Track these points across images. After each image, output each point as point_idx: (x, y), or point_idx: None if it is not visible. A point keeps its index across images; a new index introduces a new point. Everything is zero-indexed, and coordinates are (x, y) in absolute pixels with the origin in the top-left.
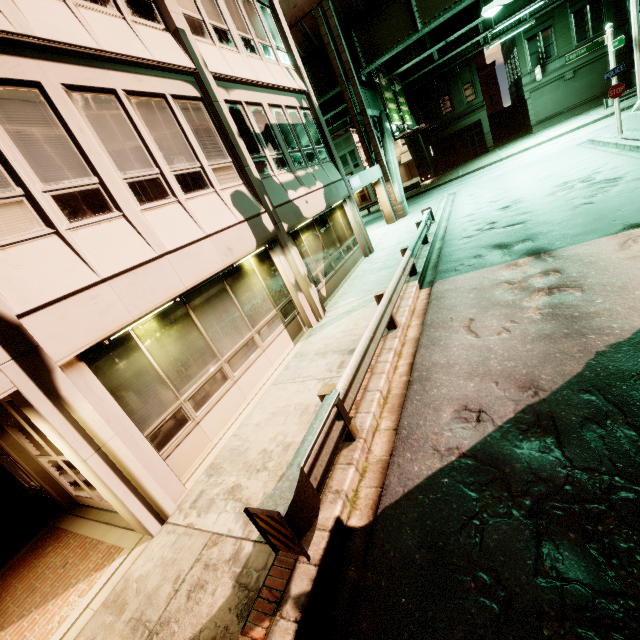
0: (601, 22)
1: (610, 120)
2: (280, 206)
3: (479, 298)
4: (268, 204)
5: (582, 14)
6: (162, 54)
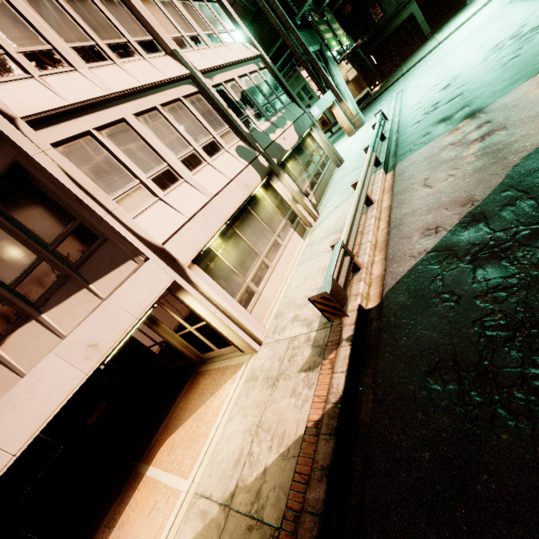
0: None
1: None
2: (267, 147)
3: (430, 163)
4: (259, 148)
5: None
6: (170, 72)
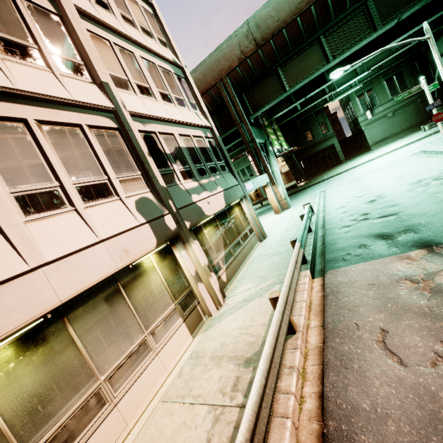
0: (405, 84)
1: (430, 138)
2: (183, 207)
3: (382, 298)
4: (172, 207)
5: (391, 81)
6: (83, 96)
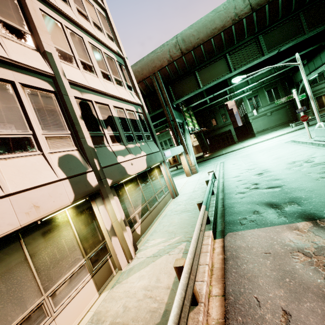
0: (279, 95)
1: (296, 132)
2: (108, 166)
3: (279, 270)
4: (96, 165)
5: (270, 92)
6: (22, 58)
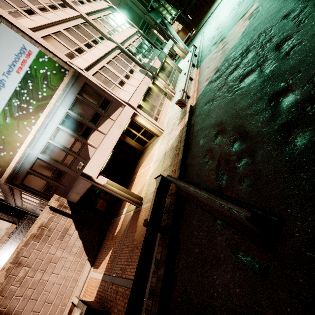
0: None
1: None
2: (150, 68)
3: (209, 60)
4: (147, 69)
5: None
6: (111, 46)
